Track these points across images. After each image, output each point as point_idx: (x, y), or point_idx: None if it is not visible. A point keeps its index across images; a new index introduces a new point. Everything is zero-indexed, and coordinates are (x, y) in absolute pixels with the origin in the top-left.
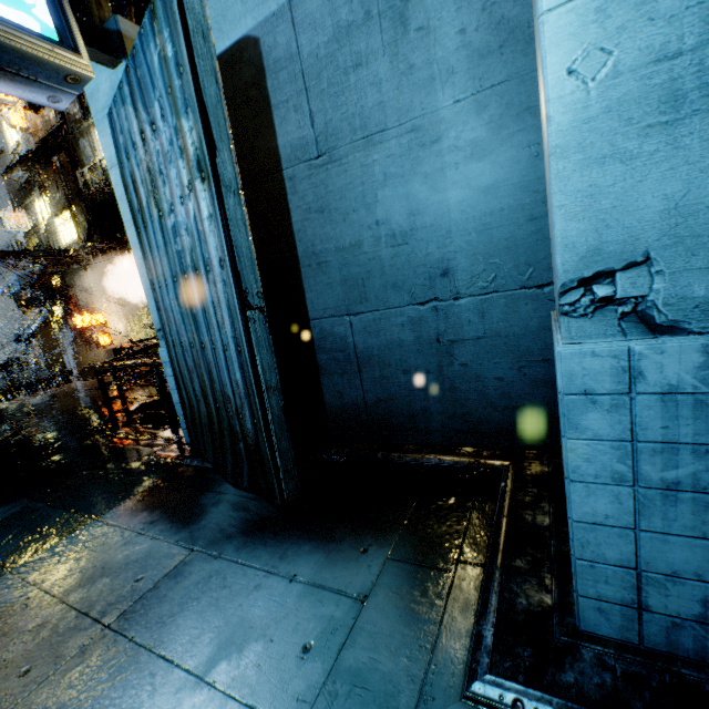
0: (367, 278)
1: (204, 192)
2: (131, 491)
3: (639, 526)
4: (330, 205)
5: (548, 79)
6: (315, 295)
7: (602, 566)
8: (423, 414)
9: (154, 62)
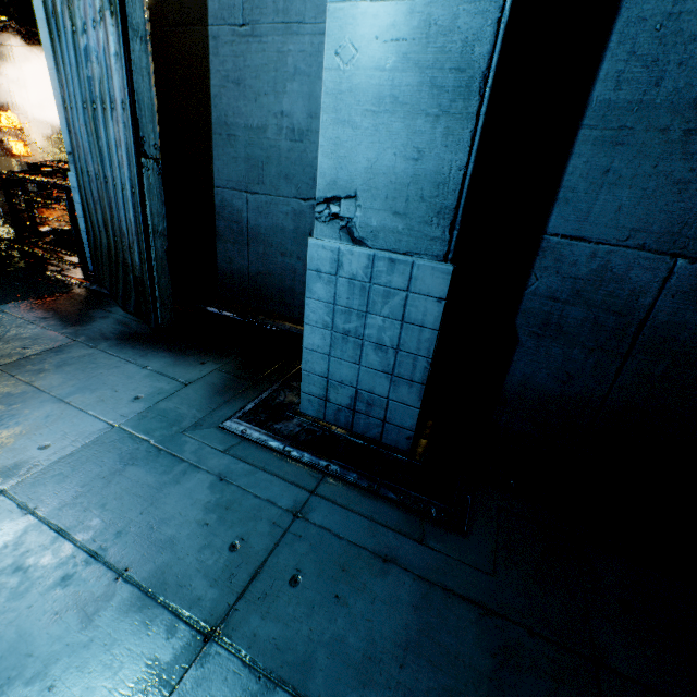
0: (266, 163)
1: (112, 27)
2: (29, 294)
3: (331, 354)
4: (246, 80)
5: (326, 53)
6: (222, 164)
7: (313, 375)
8: (290, 292)
9: None
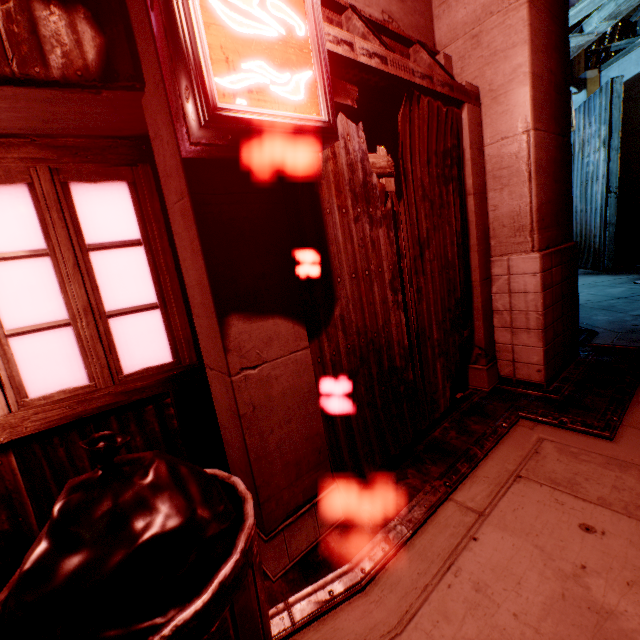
0: None
1: (602, 152)
2: None
3: None
4: None
5: None
6: None
7: None
8: None
9: (596, 105)
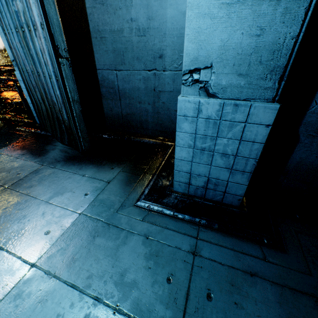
0: (125, 52)
1: None
2: (11, 141)
3: (193, 161)
4: (107, 1)
5: None
6: (99, 56)
7: (181, 172)
8: (145, 122)
9: None
